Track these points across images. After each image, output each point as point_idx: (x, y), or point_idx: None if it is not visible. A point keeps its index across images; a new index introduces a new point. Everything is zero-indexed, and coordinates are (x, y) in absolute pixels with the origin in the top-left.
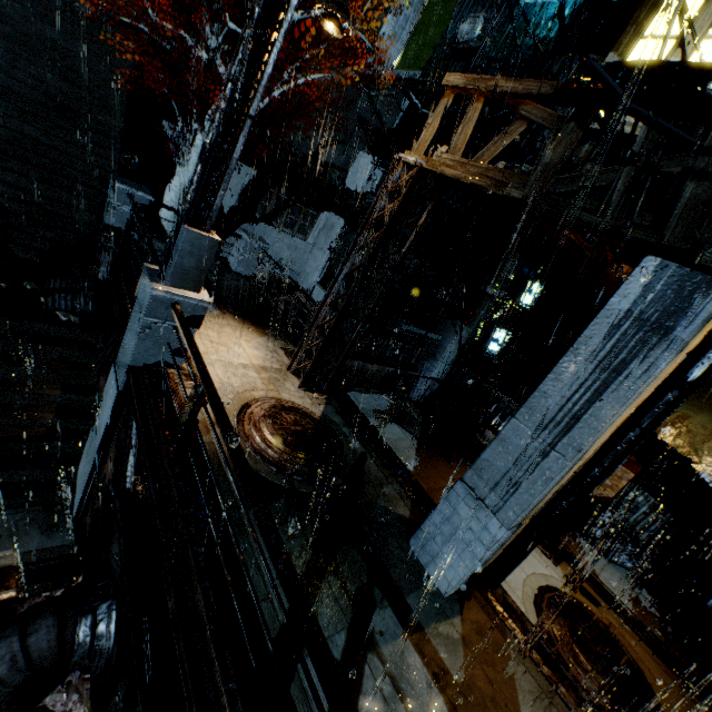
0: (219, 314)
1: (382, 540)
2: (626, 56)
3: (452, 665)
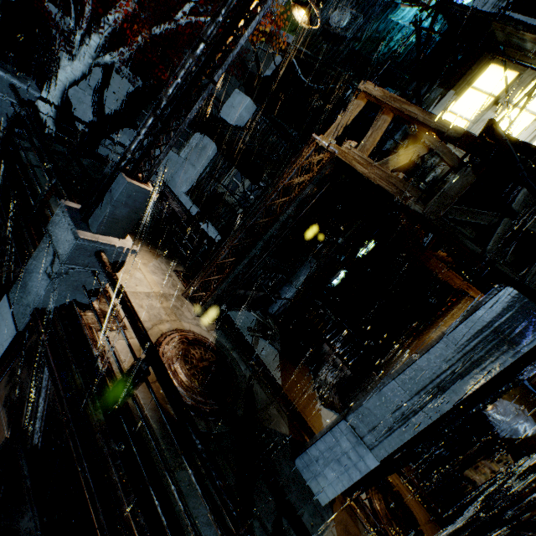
0: None
1: (278, 465)
2: (500, 121)
3: None
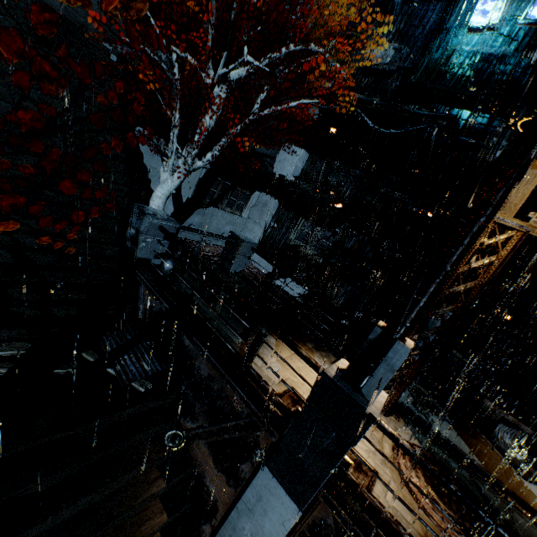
0: (276, 342)
1: None
2: None
3: None
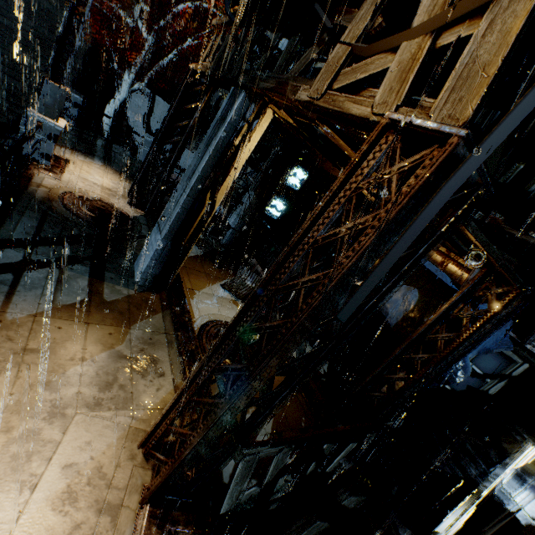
0: (101, 165)
1: (116, 256)
2: None
3: (108, 295)
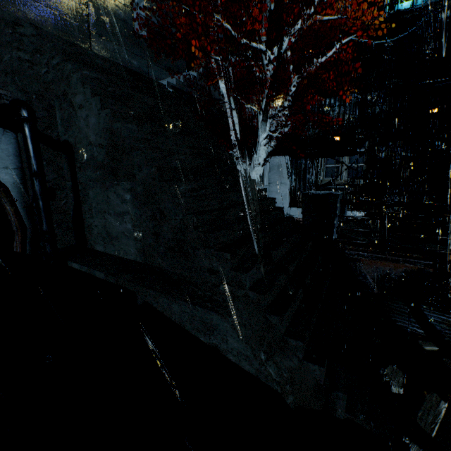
0: None
1: None
2: None
3: None
